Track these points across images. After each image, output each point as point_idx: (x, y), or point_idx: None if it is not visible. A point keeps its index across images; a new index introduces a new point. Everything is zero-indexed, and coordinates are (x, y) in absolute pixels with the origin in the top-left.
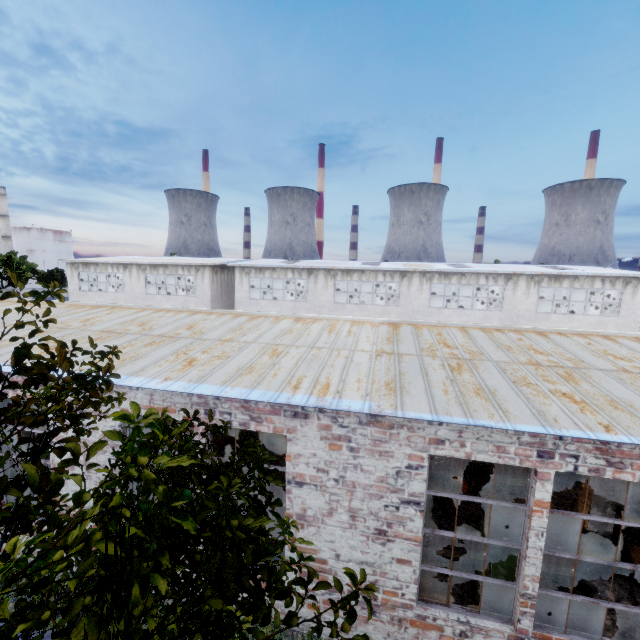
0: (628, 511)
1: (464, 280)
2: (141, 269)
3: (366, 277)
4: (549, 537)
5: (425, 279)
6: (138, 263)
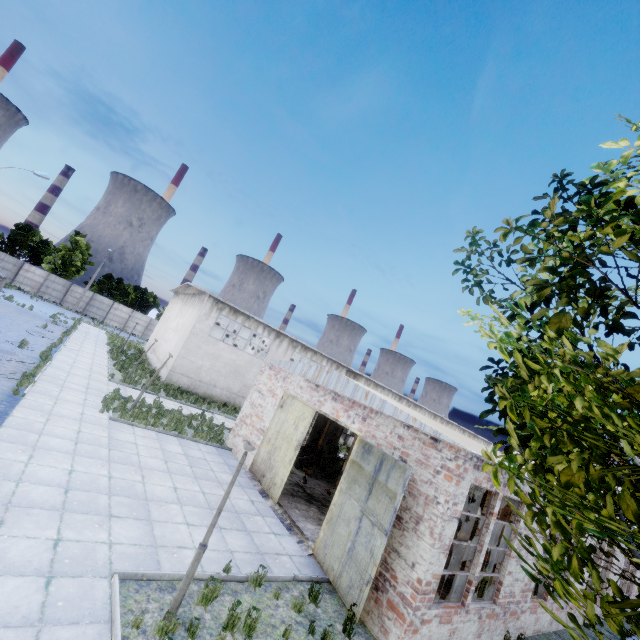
0: None
1: (452, 428)
2: (292, 345)
3: (422, 412)
4: None
5: (441, 422)
6: (292, 338)
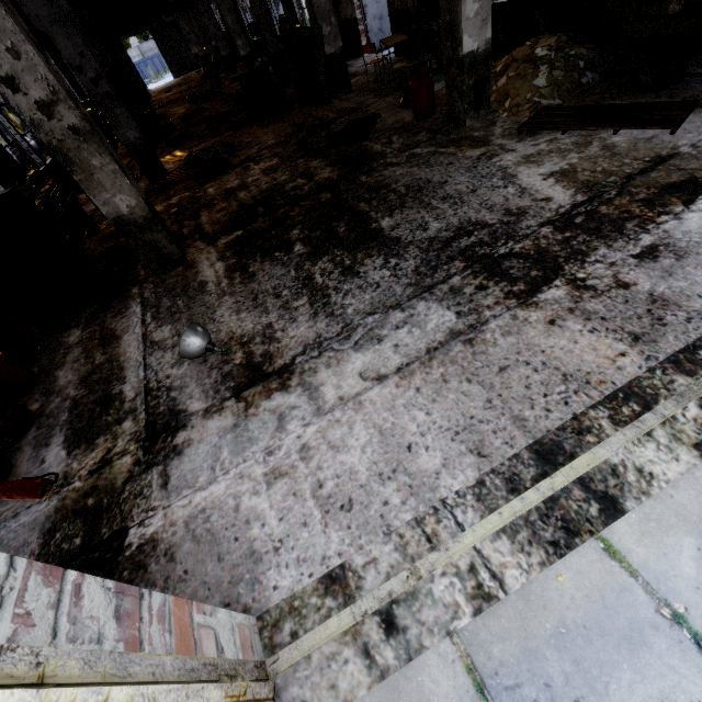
0: (253, 160)
1: None
2: None
3: None
4: (177, 165)
5: None
6: None
